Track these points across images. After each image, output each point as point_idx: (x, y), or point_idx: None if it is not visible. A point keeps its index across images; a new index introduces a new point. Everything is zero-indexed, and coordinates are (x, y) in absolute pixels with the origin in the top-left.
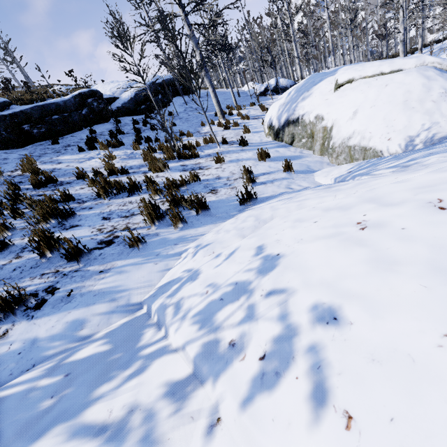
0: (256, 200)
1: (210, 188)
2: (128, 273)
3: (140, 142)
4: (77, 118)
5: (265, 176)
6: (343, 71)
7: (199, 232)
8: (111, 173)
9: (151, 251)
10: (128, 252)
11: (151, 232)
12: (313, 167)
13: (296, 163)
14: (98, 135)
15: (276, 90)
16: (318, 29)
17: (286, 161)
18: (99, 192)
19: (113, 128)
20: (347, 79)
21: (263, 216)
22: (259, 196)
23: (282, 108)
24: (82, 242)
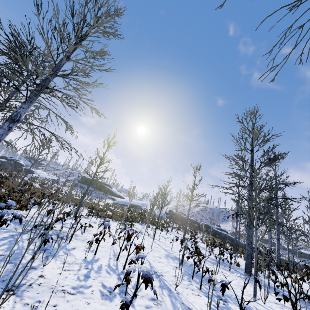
0: None
1: None
2: None
3: None
4: (307, 257)
5: None
6: None
7: None
8: None
9: None
10: None
11: None
12: None
13: None
14: (308, 261)
15: None
16: None
17: None
18: None
19: None
20: None
21: None
22: None
23: None
24: None
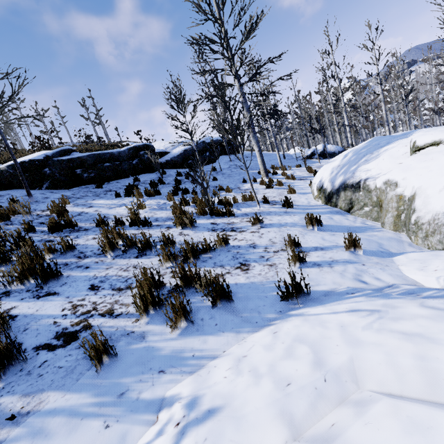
0: (308, 295)
1: (240, 261)
2: (47, 442)
3: (176, 193)
4: (127, 167)
5: (317, 252)
6: (423, 133)
7: (208, 347)
8: (133, 224)
9: (116, 378)
10: (82, 370)
11: (136, 329)
12: (389, 248)
13: (361, 238)
14: (141, 183)
15: (323, 155)
16: (369, 104)
17: (349, 236)
18: (104, 248)
19: (157, 178)
20: (431, 141)
21: (331, 358)
22: (312, 288)
23: (336, 170)
24: (37, 328)
